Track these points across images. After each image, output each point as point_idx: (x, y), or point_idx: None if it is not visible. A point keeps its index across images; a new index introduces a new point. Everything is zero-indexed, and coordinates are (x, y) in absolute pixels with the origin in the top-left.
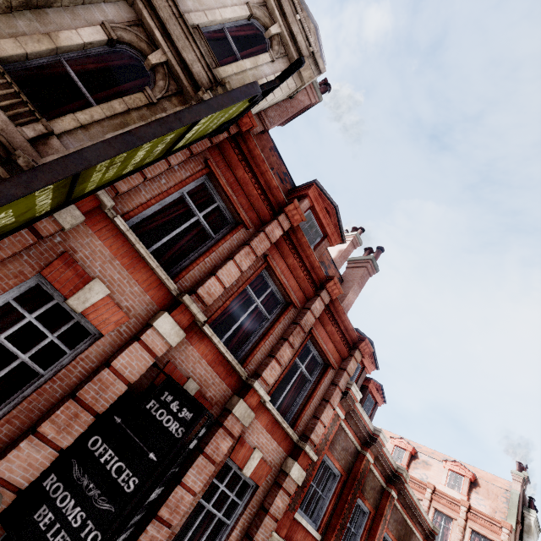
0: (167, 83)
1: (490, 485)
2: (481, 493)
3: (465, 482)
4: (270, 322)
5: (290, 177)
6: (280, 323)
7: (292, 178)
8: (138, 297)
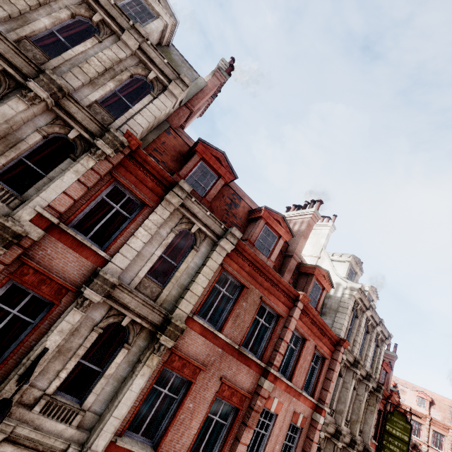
0: (368, 392)
1: (441, 404)
2: (436, 408)
3: (427, 403)
4: None
5: None
6: None
7: None
8: (373, 451)
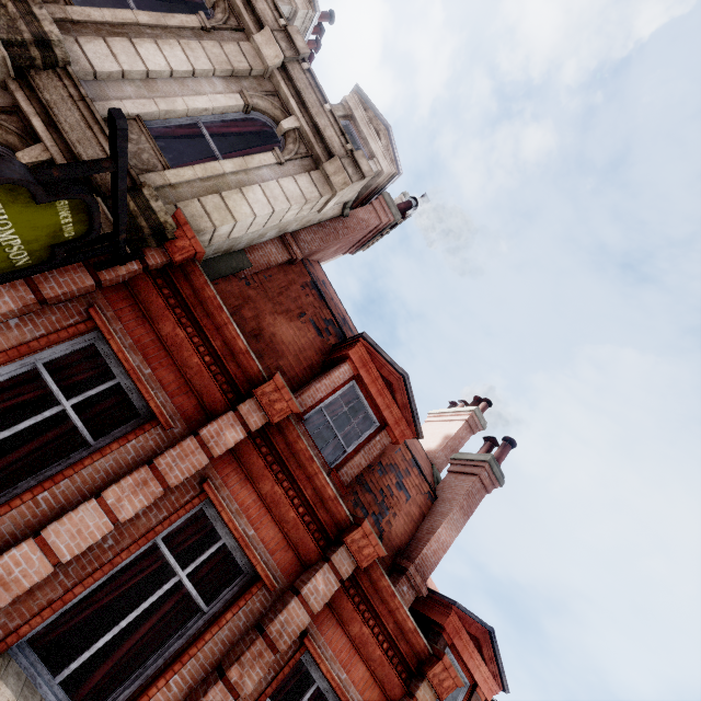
0: None
1: None
2: None
3: None
4: (206, 620)
5: (338, 327)
6: (221, 627)
7: (341, 328)
8: None
